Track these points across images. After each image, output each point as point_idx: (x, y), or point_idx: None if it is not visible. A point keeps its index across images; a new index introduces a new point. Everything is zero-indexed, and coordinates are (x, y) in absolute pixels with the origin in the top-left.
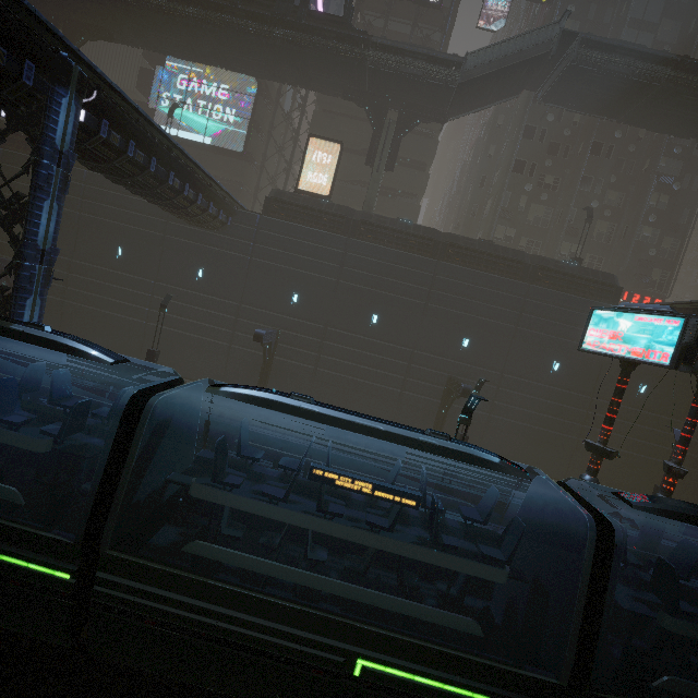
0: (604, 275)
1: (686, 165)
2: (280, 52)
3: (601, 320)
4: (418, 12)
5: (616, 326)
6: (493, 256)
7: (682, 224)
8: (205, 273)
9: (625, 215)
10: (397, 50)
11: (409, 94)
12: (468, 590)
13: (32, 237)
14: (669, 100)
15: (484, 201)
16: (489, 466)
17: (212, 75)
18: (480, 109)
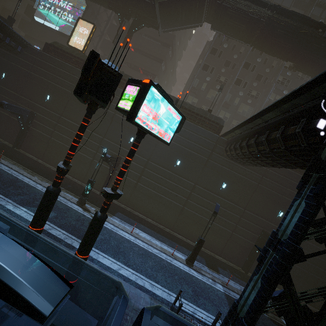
0: (216, 118)
1: (292, 82)
2: None
3: None
4: None
5: None
6: None
7: None
8: (7, 76)
9: (258, 103)
10: None
11: (138, 9)
12: None
13: None
14: (271, 32)
15: None
16: None
17: None
18: (180, 27)
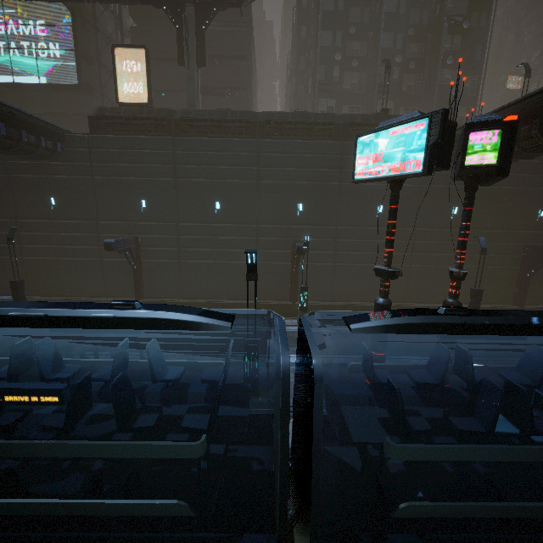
0: None
1: (471, 2)
2: None
3: (364, 146)
4: None
5: (377, 148)
6: (306, 124)
7: (477, 60)
8: (57, 201)
9: (427, 63)
10: None
11: None
12: (252, 439)
13: None
14: None
15: (307, 81)
16: (179, 326)
17: (25, 14)
18: None
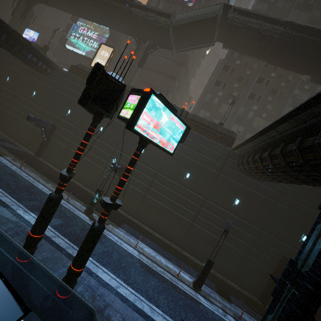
0: (228, 131)
1: (311, 95)
2: (101, 9)
3: None
4: (182, 9)
5: None
6: None
7: None
8: (37, 93)
9: (273, 117)
10: (144, 8)
11: (154, 33)
12: None
13: None
14: (285, 47)
15: None
16: None
17: (93, 28)
18: (192, 47)
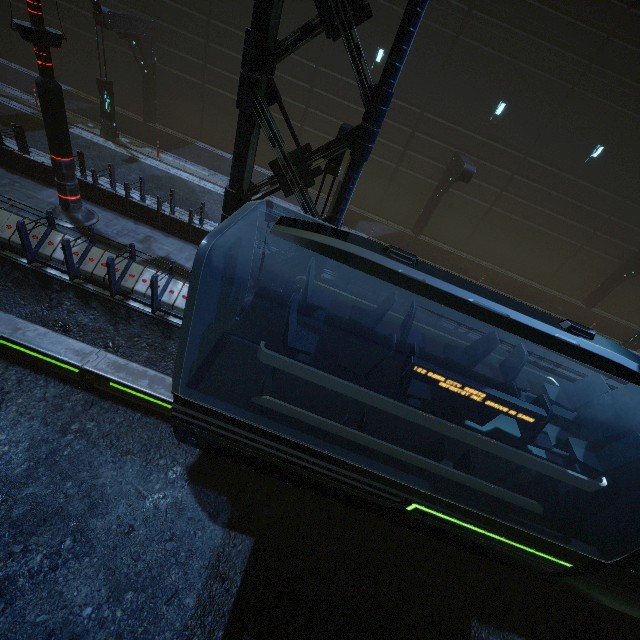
0: None
1: None
2: None
3: None
4: None
5: None
6: None
7: None
8: (385, 57)
9: None
10: None
11: None
12: None
13: (393, 81)
14: None
15: None
16: None
17: None
18: None
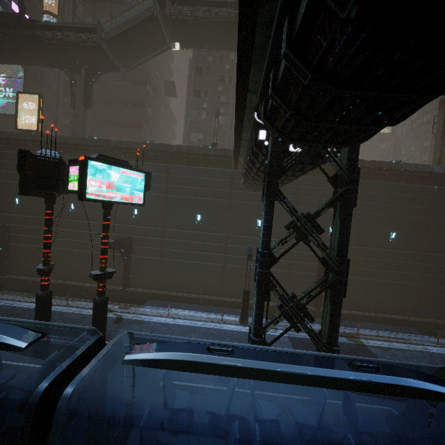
0: (222, 150)
1: None
2: None
3: None
4: (111, 8)
5: None
6: (144, 150)
7: None
8: None
9: None
10: (55, 28)
11: (86, 56)
12: None
13: None
14: None
15: None
16: None
17: None
18: (145, 59)
